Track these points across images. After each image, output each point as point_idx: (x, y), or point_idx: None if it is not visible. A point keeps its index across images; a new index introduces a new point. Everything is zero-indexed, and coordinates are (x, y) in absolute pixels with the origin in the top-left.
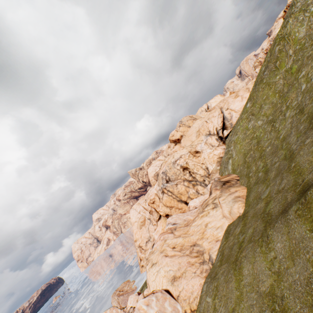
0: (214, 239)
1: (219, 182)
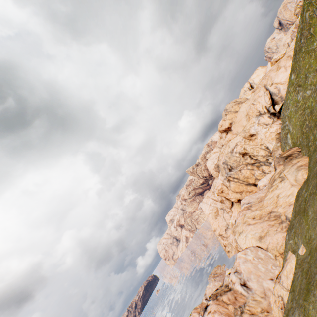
0: (287, 204)
1: (281, 158)
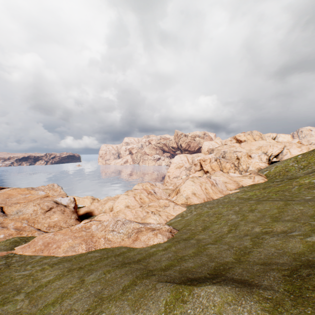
0: (245, 184)
1: (257, 173)
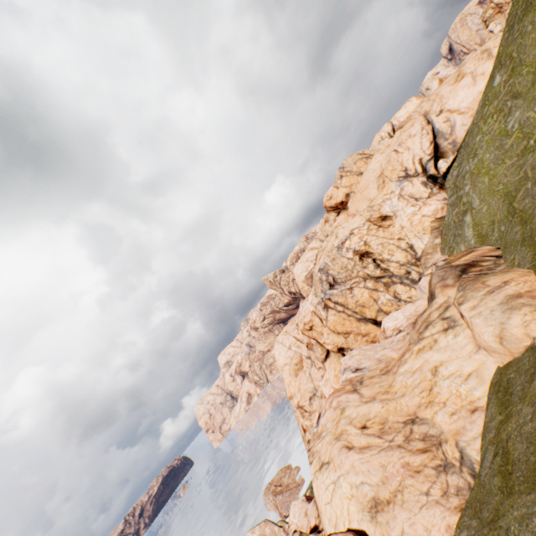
0: (464, 406)
1: (449, 268)
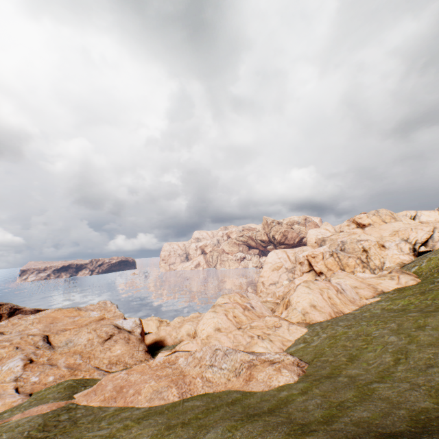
0: (386, 288)
1: (401, 271)
